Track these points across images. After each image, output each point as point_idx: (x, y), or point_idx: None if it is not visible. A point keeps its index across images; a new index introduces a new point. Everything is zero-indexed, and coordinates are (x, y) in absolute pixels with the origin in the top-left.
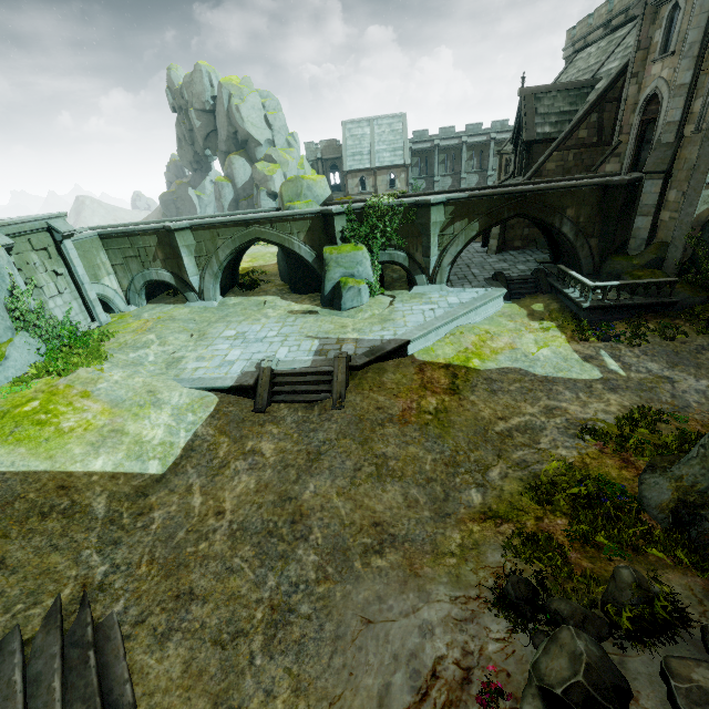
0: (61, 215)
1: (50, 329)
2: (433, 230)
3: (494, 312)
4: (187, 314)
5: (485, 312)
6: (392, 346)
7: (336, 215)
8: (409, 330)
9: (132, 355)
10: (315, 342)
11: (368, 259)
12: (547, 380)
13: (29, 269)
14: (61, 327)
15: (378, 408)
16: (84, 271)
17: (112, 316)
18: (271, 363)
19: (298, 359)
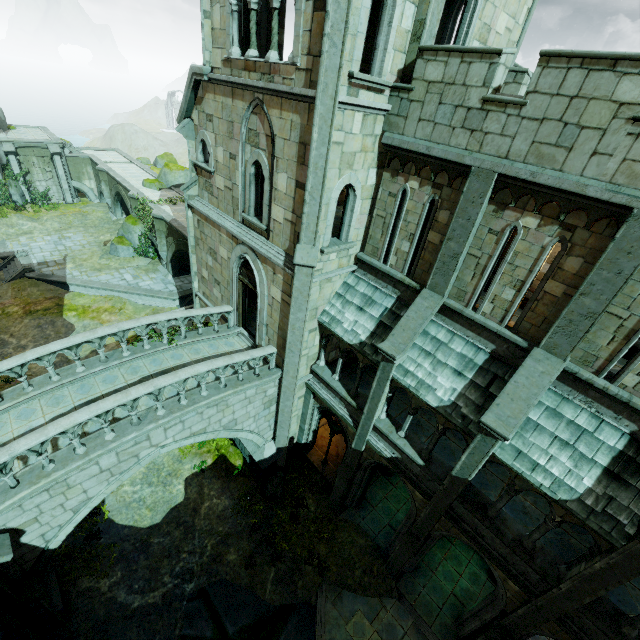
0: (58, 143)
1: (7, 195)
2: (160, 235)
3: (159, 306)
4: (97, 217)
5: (152, 302)
6: (54, 279)
7: (132, 198)
8: (80, 279)
9: (21, 221)
10: (57, 258)
11: (137, 233)
12: None
13: (29, 164)
14: (40, 196)
15: (0, 296)
16: (64, 174)
17: (85, 201)
18: (17, 254)
19: (32, 260)
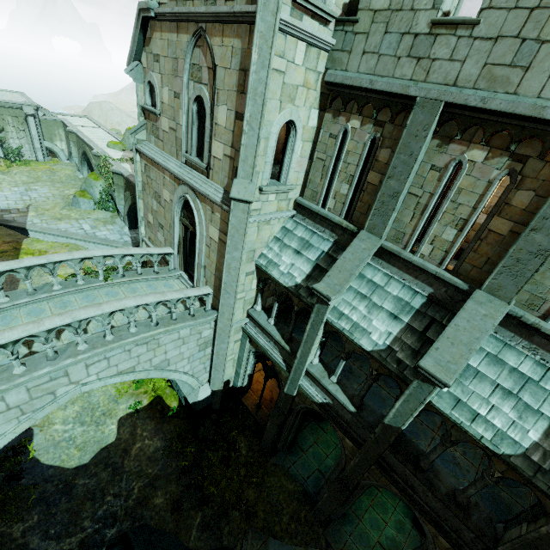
0: (33, 105)
1: None
2: (118, 189)
3: None
4: (65, 174)
5: None
6: (14, 224)
7: (95, 155)
8: (40, 226)
9: None
10: (21, 207)
11: (98, 188)
12: (13, 282)
13: (4, 123)
14: (13, 152)
15: None
16: (37, 134)
17: (55, 160)
18: None
19: None
